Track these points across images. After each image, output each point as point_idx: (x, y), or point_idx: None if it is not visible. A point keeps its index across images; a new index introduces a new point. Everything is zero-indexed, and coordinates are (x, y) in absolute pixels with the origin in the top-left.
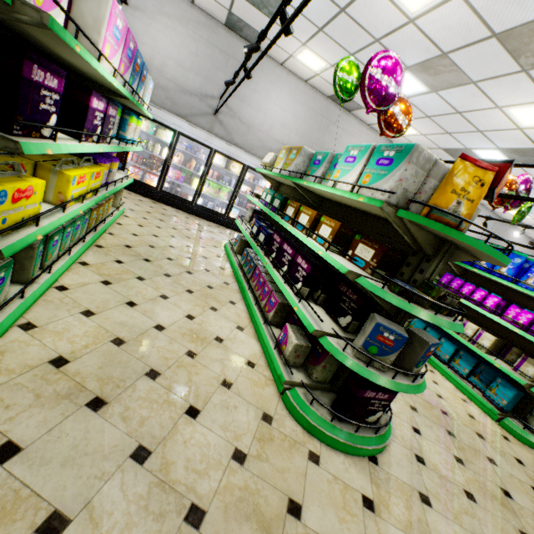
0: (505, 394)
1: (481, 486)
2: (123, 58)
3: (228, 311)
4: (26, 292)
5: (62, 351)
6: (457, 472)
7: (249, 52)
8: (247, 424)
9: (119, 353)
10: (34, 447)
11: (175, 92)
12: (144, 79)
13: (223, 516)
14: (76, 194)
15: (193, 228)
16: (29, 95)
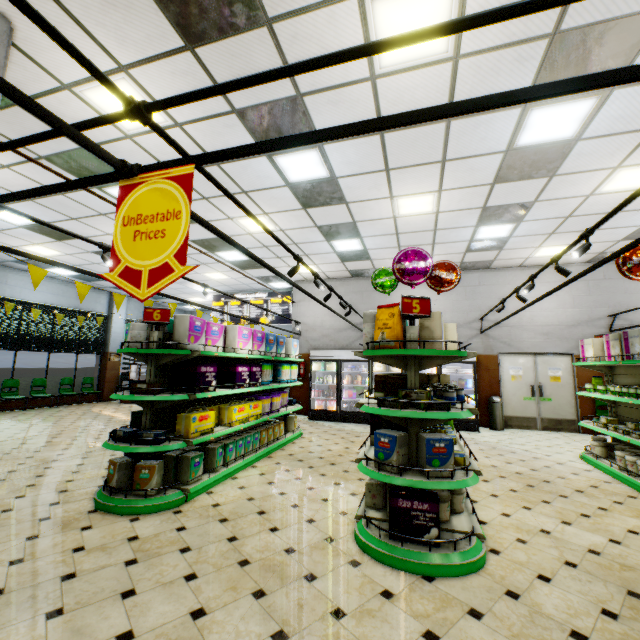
0: None
1: (626, 639)
2: (255, 343)
3: (350, 484)
4: (212, 475)
5: (220, 501)
6: (583, 618)
7: (325, 300)
8: (309, 539)
9: (248, 503)
10: (191, 529)
11: (334, 334)
12: (283, 343)
13: (259, 566)
14: (239, 418)
15: (365, 434)
16: (201, 377)
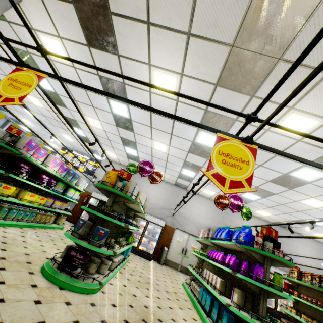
0: (224, 322)
1: None
2: (60, 169)
3: None
4: None
5: None
6: (113, 319)
7: (105, 166)
8: (18, 259)
9: (1, 237)
10: None
11: None
12: (77, 178)
13: None
14: (28, 199)
15: None
16: (18, 167)
